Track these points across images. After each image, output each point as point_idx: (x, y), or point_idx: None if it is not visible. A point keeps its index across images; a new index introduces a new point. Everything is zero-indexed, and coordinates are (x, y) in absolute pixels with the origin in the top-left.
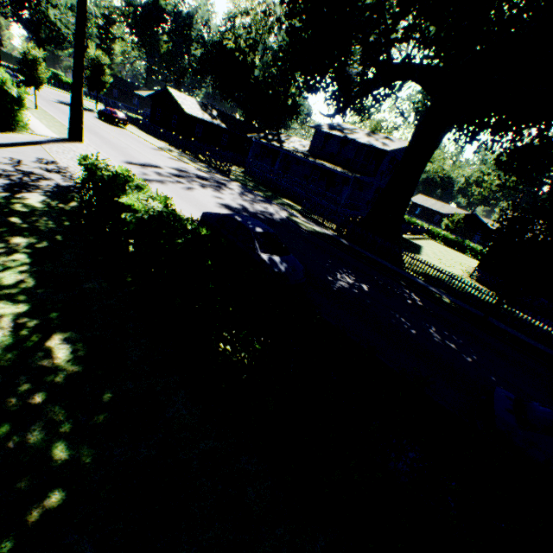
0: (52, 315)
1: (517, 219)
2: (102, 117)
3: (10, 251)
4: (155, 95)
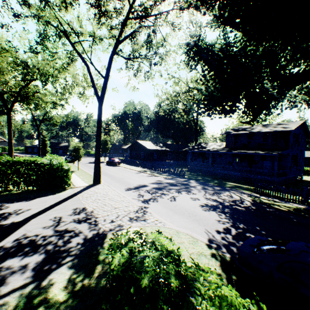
0: None
1: None
2: (108, 163)
3: None
4: (131, 146)
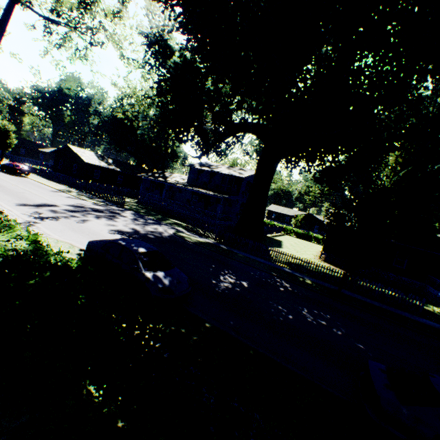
0: None
1: (338, 214)
2: (4, 169)
3: None
4: (58, 151)
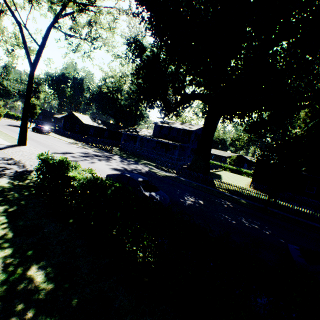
0: (28, 253)
1: (263, 155)
2: (35, 130)
3: None
4: (66, 116)
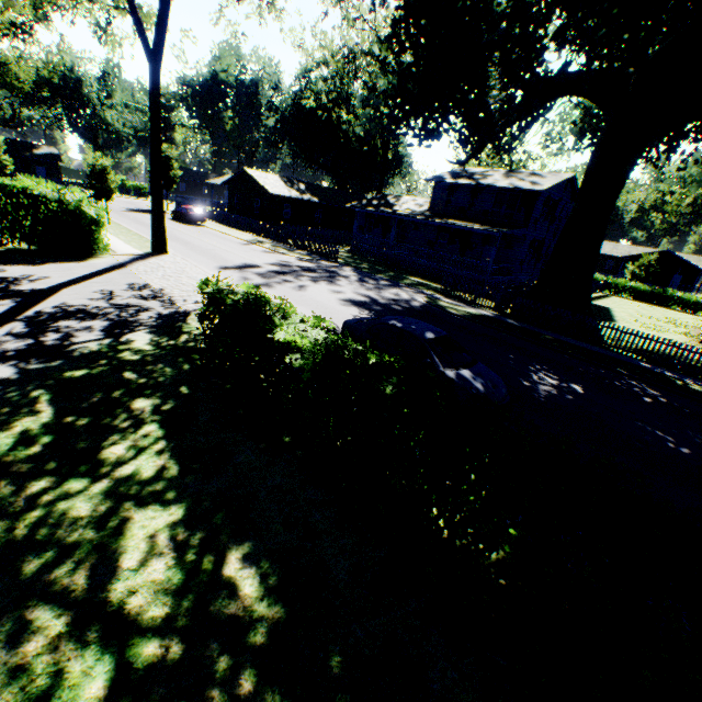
0: (215, 519)
1: None
2: (177, 217)
3: (136, 422)
4: (231, 180)
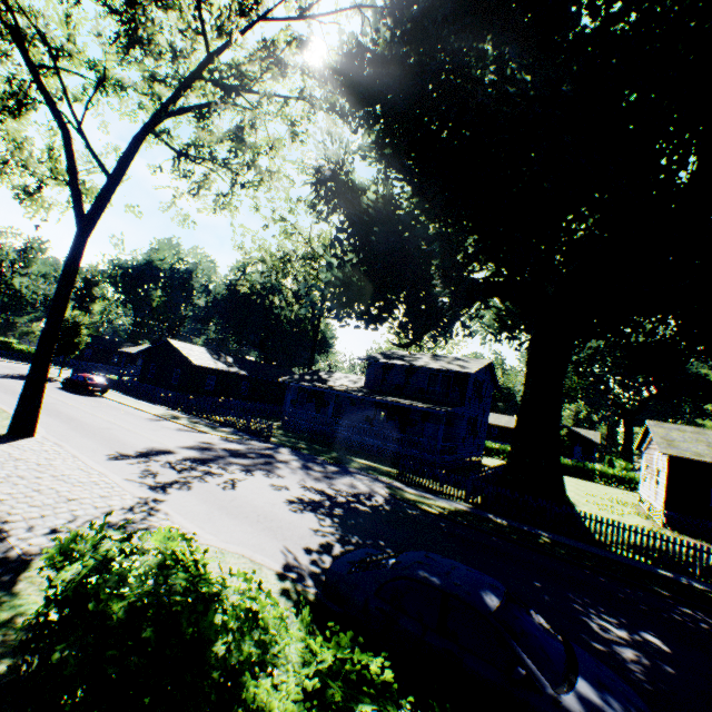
0: None
1: None
2: (69, 385)
3: None
4: (150, 349)
